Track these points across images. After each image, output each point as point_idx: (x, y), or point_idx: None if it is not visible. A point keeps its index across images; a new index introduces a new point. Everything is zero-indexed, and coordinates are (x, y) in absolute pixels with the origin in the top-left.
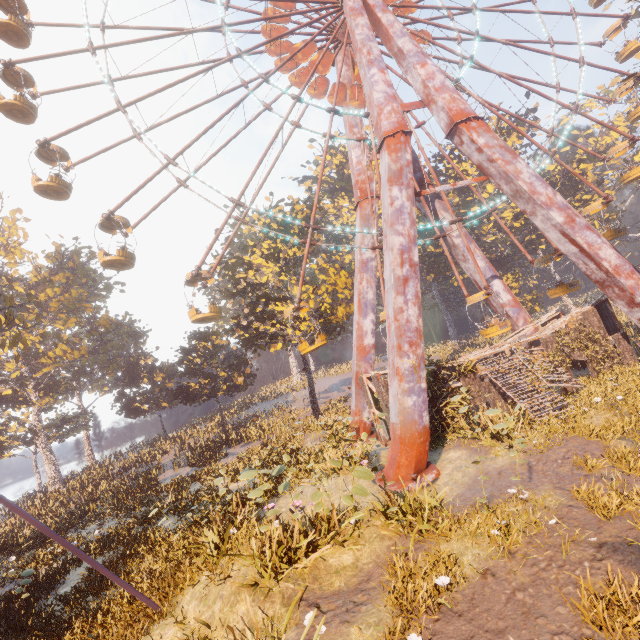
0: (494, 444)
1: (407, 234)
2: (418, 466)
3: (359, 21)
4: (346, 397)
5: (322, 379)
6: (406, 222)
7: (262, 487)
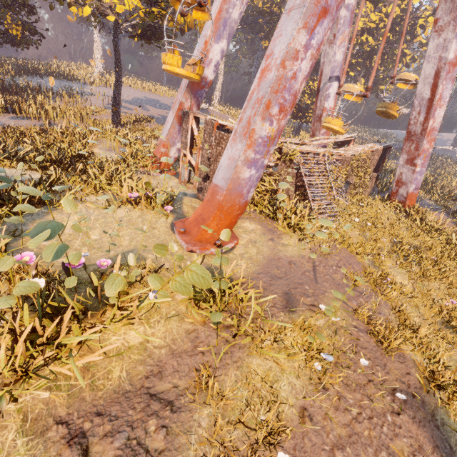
0: (287, 232)
1: None
2: None
3: None
4: (150, 118)
5: (126, 87)
6: None
7: None
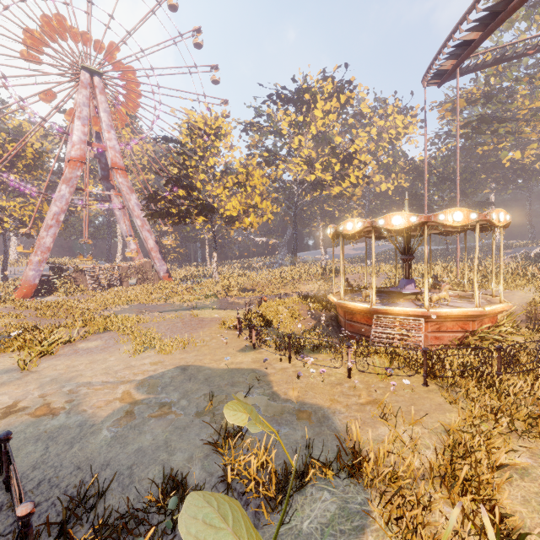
0: (64, 295)
1: (61, 208)
2: (25, 296)
3: (83, 91)
4: None
5: None
6: (63, 202)
7: None
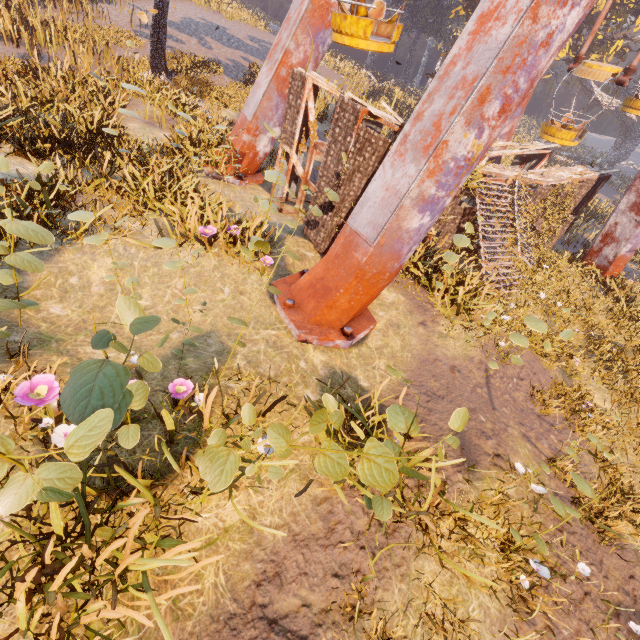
0: (447, 313)
1: None
2: (357, 314)
3: None
4: (213, 64)
5: None
6: None
7: (2, 501)
